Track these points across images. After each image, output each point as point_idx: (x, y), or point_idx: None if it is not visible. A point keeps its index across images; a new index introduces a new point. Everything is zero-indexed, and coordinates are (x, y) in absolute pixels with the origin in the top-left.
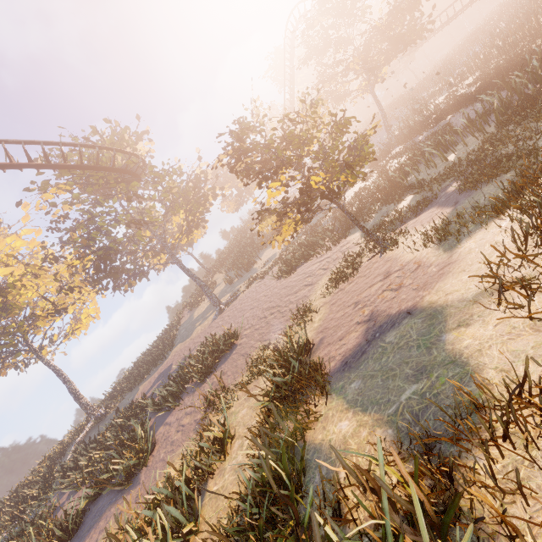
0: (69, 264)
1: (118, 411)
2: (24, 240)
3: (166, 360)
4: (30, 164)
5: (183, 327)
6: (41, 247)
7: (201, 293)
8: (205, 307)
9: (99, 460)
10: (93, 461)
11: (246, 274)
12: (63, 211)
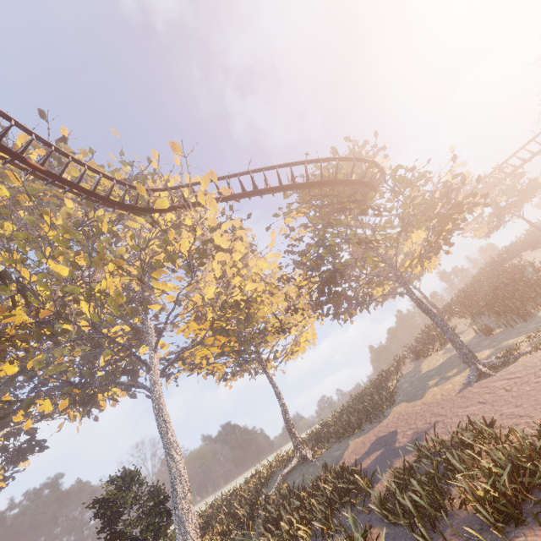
0: (298, 284)
1: (325, 467)
2: (268, 262)
3: (384, 419)
4: (279, 186)
5: (405, 379)
6: (279, 268)
7: (429, 339)
8: (440, 361)
9: (301, 540)
10: (295, 537)
11: (523, 324)
12: (298, 235)
